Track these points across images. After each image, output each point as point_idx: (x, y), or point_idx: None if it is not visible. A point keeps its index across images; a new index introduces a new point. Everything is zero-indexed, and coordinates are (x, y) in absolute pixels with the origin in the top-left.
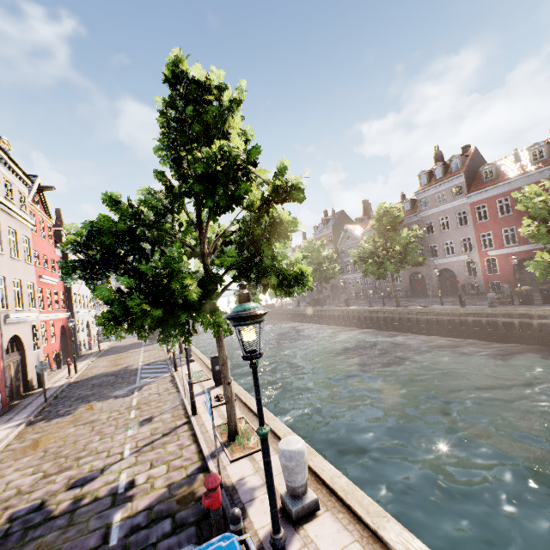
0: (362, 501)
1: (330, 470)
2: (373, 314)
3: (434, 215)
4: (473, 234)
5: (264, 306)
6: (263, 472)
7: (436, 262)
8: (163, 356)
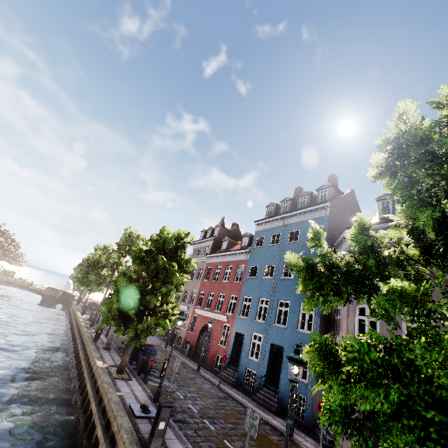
0: None
1: None
2: (75, 326)
3: None
4: (198, 289)
5: (64, 293)
6: None
7: None
8: None
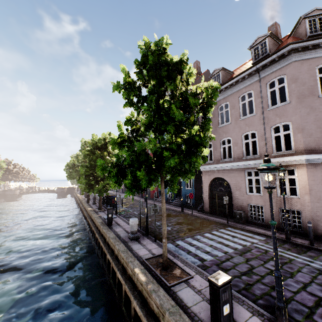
0: None
1: None
2: (78, 201)
3: None
4: None
5: (68, 188)
6: None
7: None
8: None
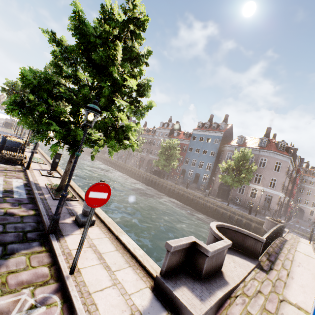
0: (46, 155)
1: (44, 153)
2: (115, 163)
3: (157, 139)
4: None
5: None
6: (30, 150)
7: (150, 156)
8: (11, 133)
